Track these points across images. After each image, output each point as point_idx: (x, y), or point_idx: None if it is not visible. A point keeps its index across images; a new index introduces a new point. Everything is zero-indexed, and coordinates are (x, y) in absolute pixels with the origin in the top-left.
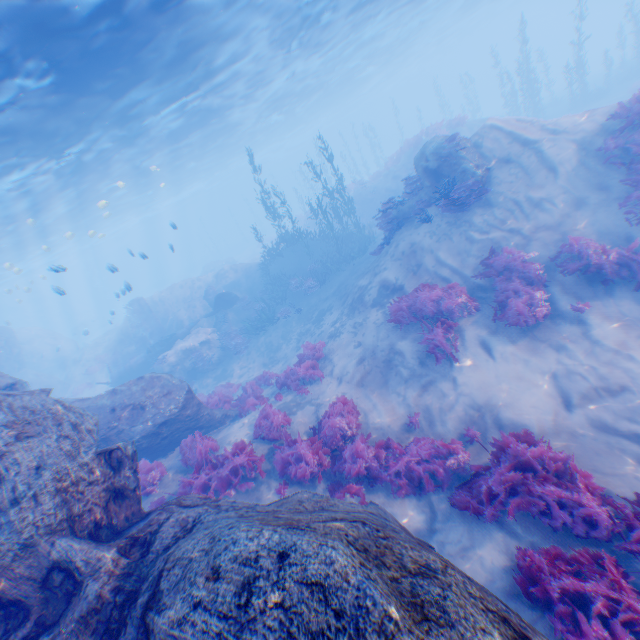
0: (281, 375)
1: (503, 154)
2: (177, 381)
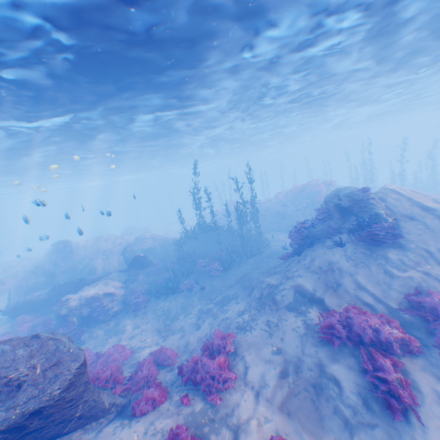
0: (188, 363)
1: (406, 211)
2: (74, 350)
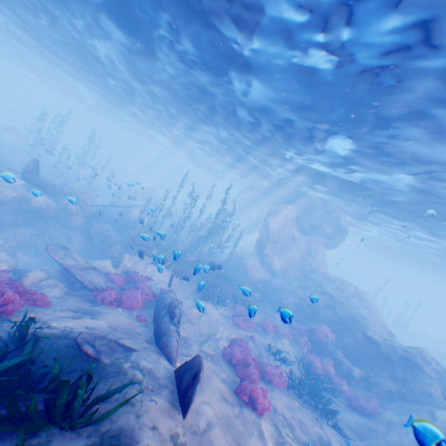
0: None
1: None
2: None
